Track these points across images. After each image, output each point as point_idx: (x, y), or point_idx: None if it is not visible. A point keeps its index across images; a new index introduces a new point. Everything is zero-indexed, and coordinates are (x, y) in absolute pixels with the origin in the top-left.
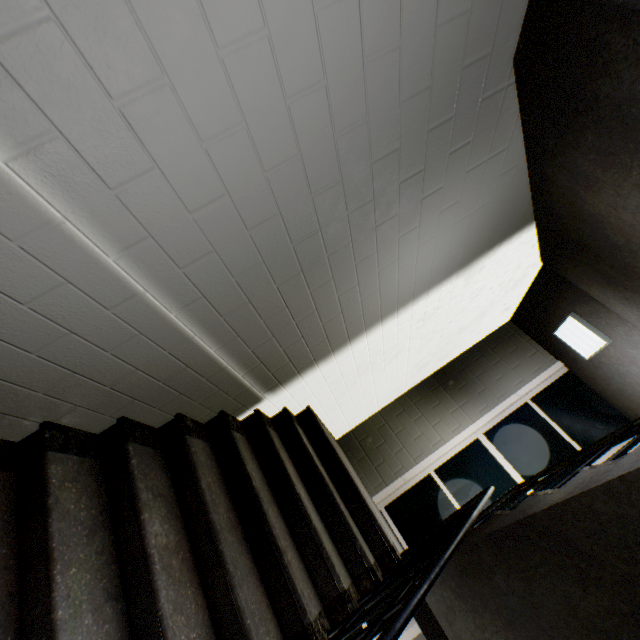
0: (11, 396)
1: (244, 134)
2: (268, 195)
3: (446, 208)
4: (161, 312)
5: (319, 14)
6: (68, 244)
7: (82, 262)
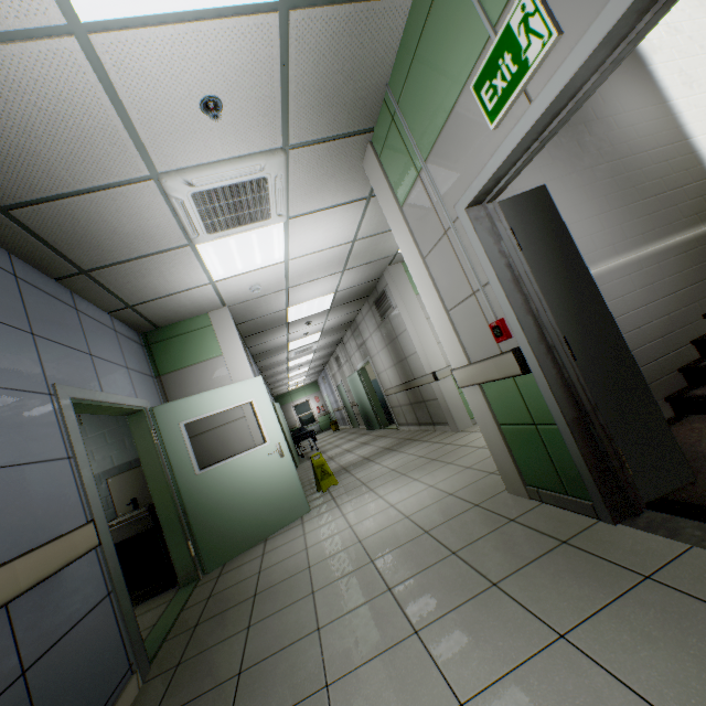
0: (680, 317)
1: (578, 207)
2: (597, 201)
3: (601, 100)
4: (647, 253)
5: (545, 180)
6: (614, 269)
7: (621, 268)
